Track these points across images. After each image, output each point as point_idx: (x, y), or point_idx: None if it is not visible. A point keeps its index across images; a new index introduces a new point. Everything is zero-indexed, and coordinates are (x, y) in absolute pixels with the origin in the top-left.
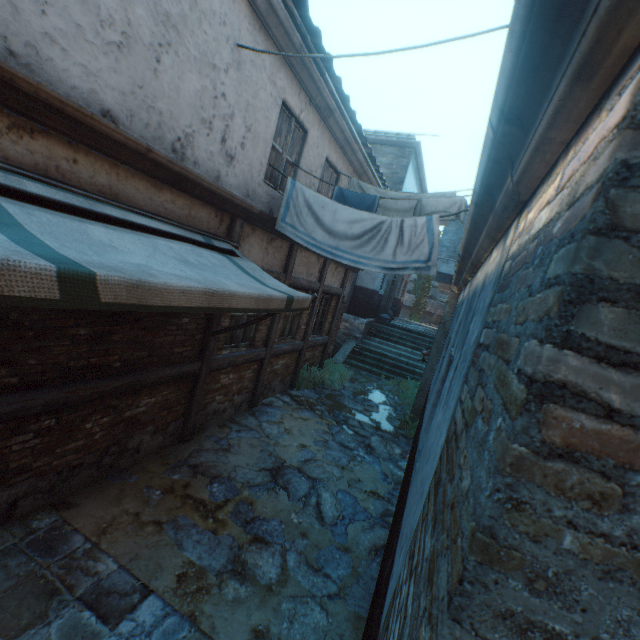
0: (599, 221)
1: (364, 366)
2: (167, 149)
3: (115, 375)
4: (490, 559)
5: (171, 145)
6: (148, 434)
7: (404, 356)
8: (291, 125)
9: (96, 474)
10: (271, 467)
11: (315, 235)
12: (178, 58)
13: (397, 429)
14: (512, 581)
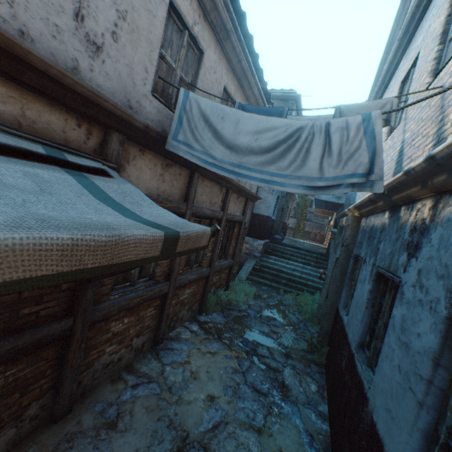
0: None
1: (264, 281)
2: None
3: None
4: None
5: None
6: None
7: (297, 271)
8: (184, 37)
9: None
10: (168, 451)
11: (214, 152)
12: None
13: (306, 353)
14: None
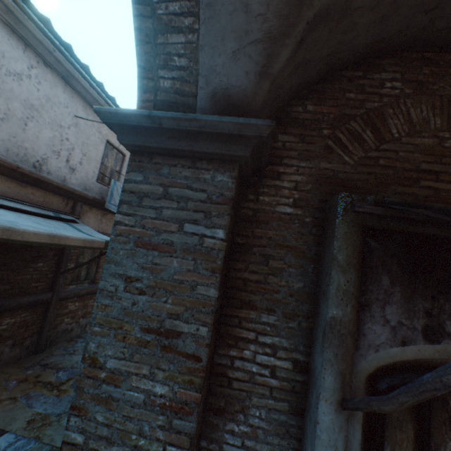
0: (123, 189)
1: None
2: (30, 166)
3: None
4: (108, 262)
5: (33, 164)
6: (8, 347)
7: None
8: (114, 152)
9: None
10: None
11: None
12: (38, 123)
13: None
14: (112, 266)
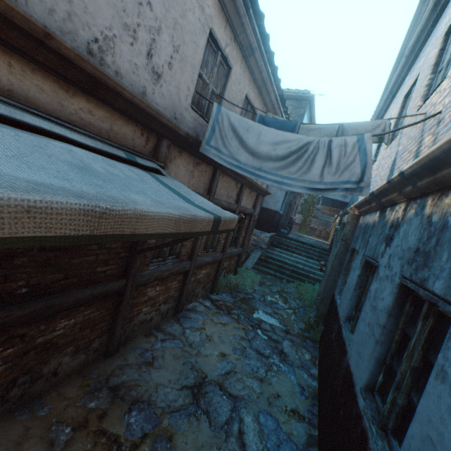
0: None
1: (269, 271)
2: (81, 48)
3: (19, 303)
4: None
5: (86, 45)
6: (67, 355)
7: (300, 263)
8: (217, 57)
9: (0, 409)
10: (193, 384)
11: (239, 157)
12: None
13: (303, 332)
14: None
